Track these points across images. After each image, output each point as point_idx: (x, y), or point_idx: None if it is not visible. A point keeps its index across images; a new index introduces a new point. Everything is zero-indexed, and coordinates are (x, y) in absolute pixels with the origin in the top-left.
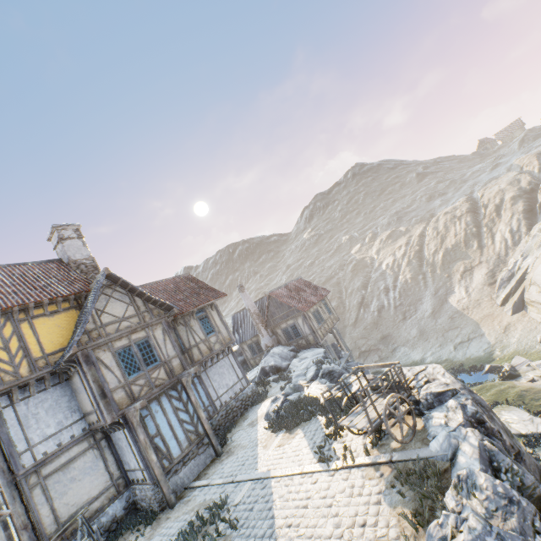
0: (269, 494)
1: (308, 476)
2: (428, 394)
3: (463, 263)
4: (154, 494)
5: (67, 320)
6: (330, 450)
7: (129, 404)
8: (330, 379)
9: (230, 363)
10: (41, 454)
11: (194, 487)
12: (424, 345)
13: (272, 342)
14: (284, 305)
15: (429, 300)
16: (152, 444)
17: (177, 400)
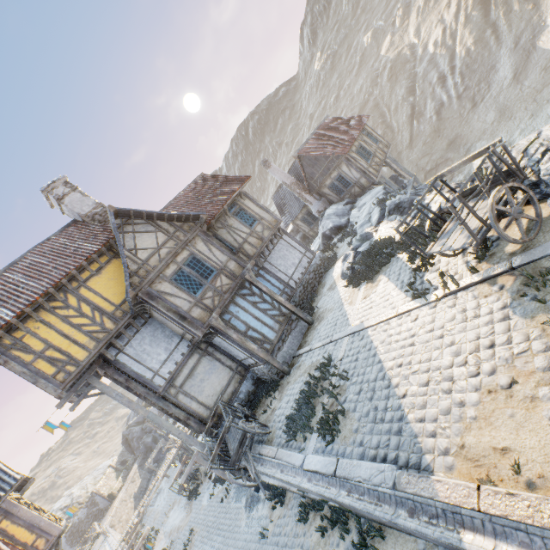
0: (369, 343)
1: (405, 316)
2: None
3: None
4: (269, 370)
5: (115, 272)
6: (423, 284)
7: (209, 316)
8: (400, 212)
9: (287, 243)
10: (167, 374)
11: (300, 355)
12: (508, 126)
13: (323, 206)
14: (320, 159)
15: (507, 61)
16: (247, 337)
17: (250, 296)
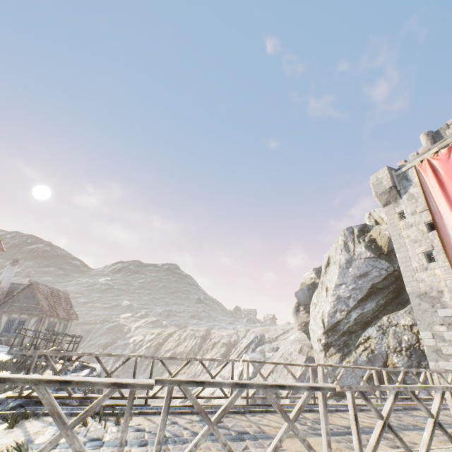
0: None
1: None
2: (80, 363)
3: (177, 367)
4: None
5: None
6: None
7: None
8: None
9: None
10: None
11: None
12: None
13: None
14: (35, 299)
15: None
16: None
17: None
